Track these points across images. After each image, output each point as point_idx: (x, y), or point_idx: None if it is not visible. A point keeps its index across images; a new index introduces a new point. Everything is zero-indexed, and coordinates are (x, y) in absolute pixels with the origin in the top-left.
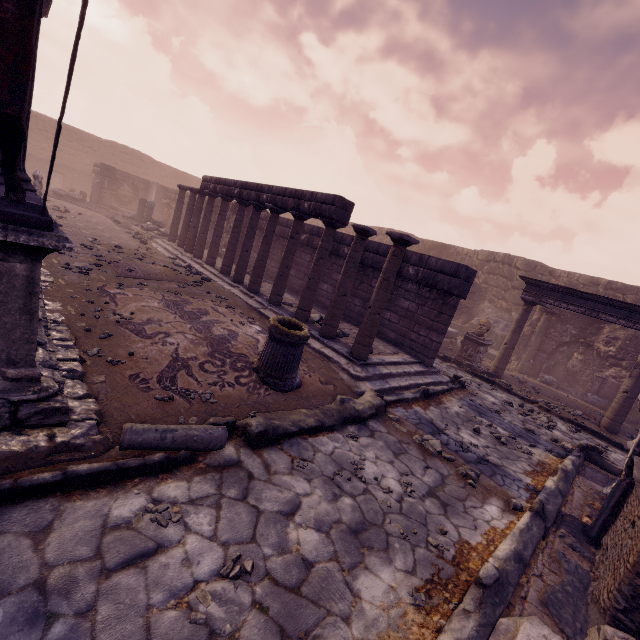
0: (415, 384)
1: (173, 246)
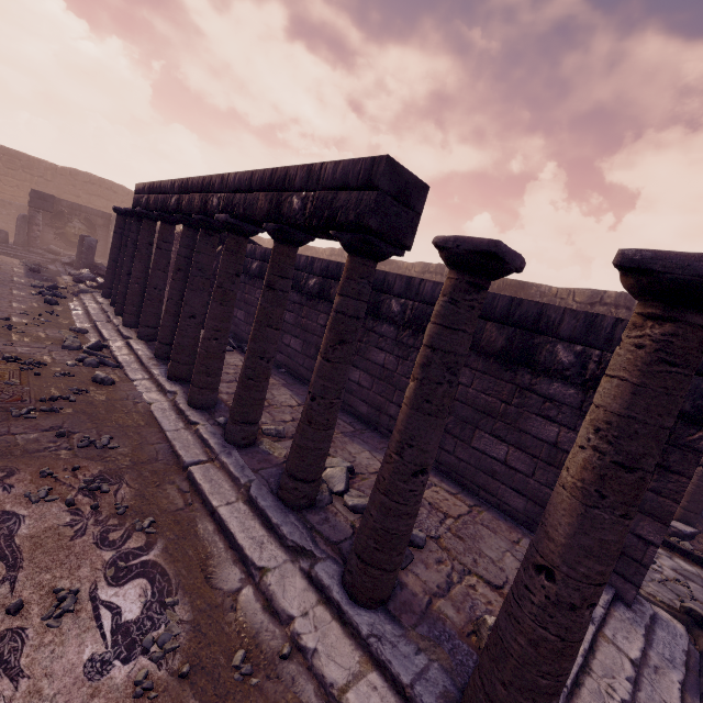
0: None
1: (102, 305)
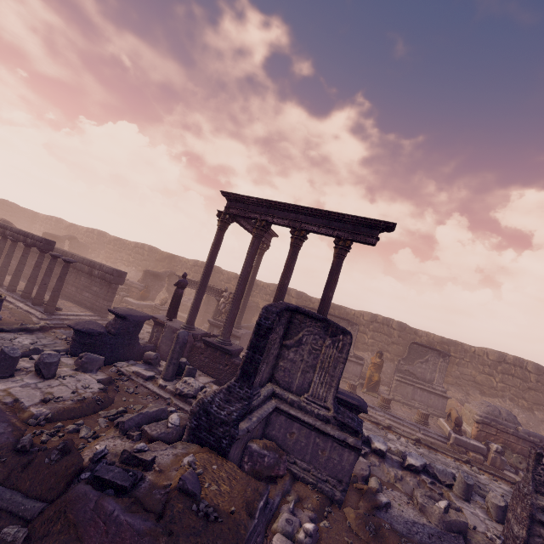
0: None
1: None
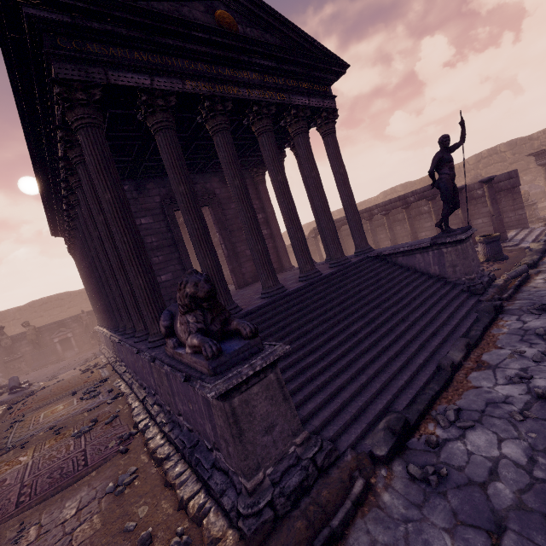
0: (536, 236)
1: None
